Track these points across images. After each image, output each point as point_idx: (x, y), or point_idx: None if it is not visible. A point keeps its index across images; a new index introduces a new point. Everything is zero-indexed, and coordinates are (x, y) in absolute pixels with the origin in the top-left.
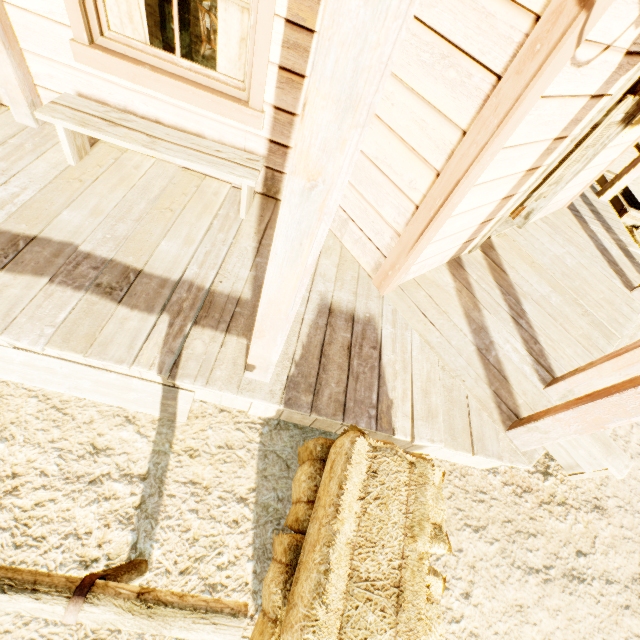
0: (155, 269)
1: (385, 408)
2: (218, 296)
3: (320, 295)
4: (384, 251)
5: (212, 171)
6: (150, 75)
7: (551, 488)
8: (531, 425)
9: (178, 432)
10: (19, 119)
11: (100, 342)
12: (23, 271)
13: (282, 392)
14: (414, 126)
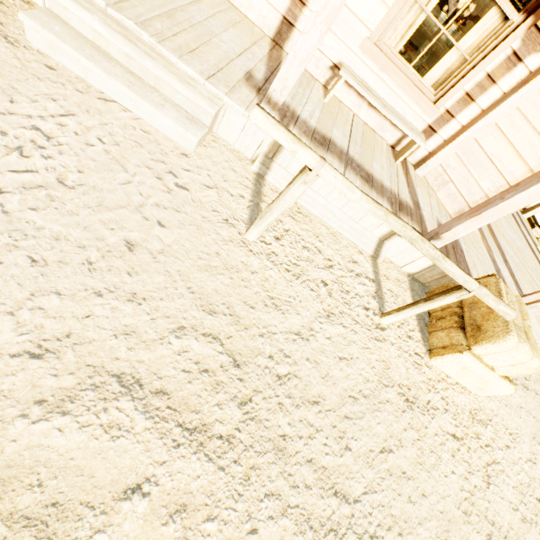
0: (377, 177)
1: None
2: (402, 201)
3: (436, 218)
4: (471, 204)
5: (409, 133)
6: (395, 70)
7: None
8: (532, 305)
9: (379, 265)
10: None
11: None
12: (334, 157)
13: None
14: (528, 146)
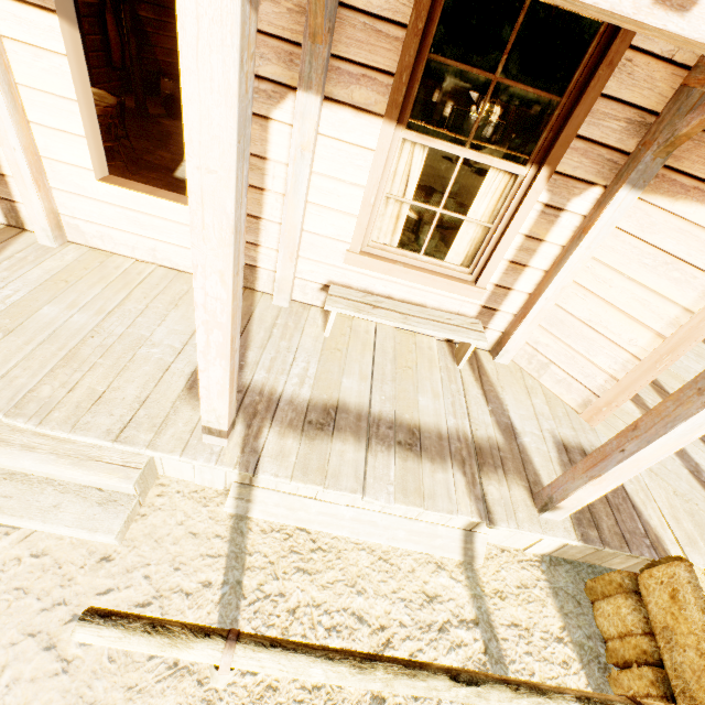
0: (427, 423)
1: (654, 537)
2: (481, 443)
3: (550, 433)
4: (595, 390)
5: (454, 337)
6: (402, 270)
7: None
8: None
9: (480, 575)
10: (276, 302)
11: (428, 495)
12: (346, 436)
13: (573, 529)
14: (635, 303)
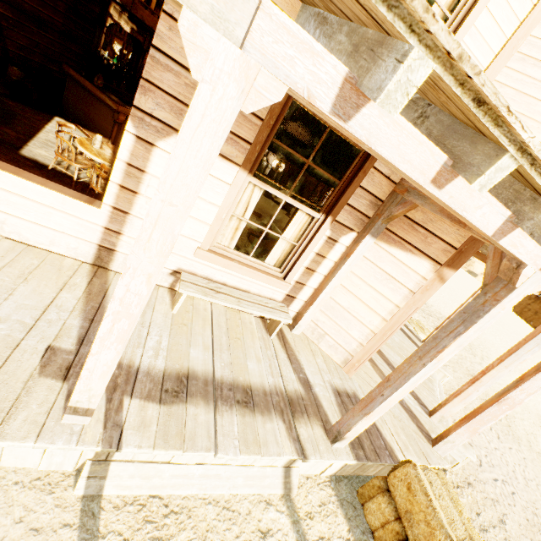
0: (256, 383)
1: (390, 448)
2: (292, 395)
3: (329, 383)
4: (351, 352)
5: (272, 316)
6: (237, 266)
7: (450, 478)
8: (445, 440)
9: (296, 502)
10: None
11: (262, 443)
12: (197, 401)
13: (351, 452)
14: (372, 299)
